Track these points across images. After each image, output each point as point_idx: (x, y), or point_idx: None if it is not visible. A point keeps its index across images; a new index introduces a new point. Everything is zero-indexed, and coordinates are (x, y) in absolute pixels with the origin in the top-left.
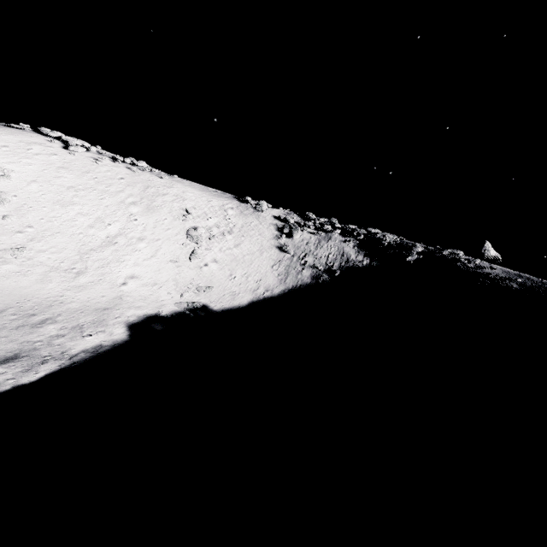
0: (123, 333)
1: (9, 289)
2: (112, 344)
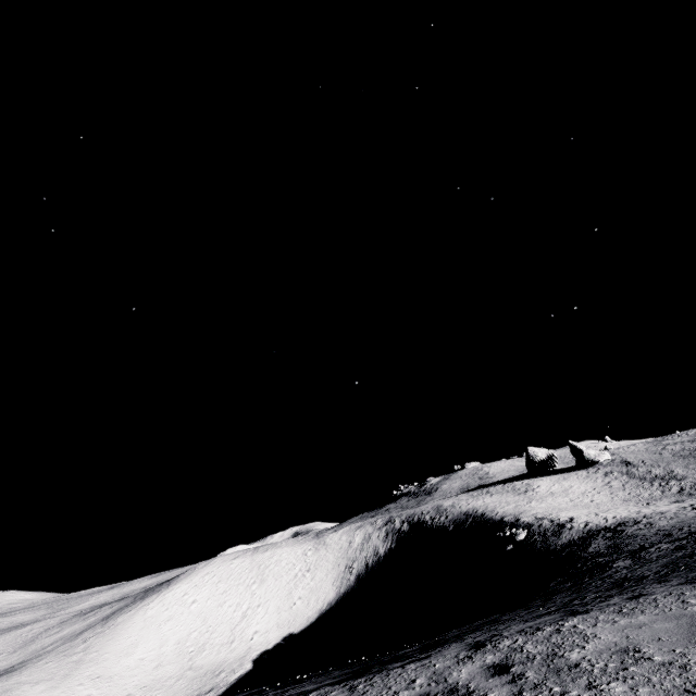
0: (251, 666)
1: (207, 662)
2: (246, 672)
